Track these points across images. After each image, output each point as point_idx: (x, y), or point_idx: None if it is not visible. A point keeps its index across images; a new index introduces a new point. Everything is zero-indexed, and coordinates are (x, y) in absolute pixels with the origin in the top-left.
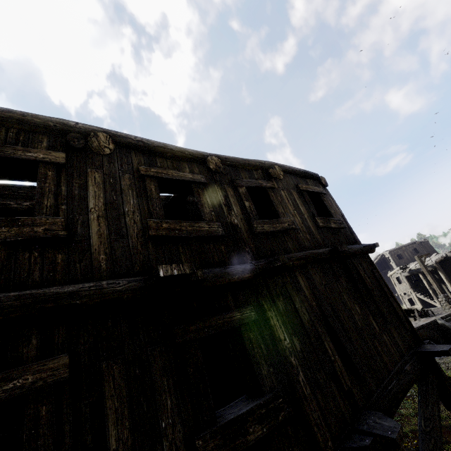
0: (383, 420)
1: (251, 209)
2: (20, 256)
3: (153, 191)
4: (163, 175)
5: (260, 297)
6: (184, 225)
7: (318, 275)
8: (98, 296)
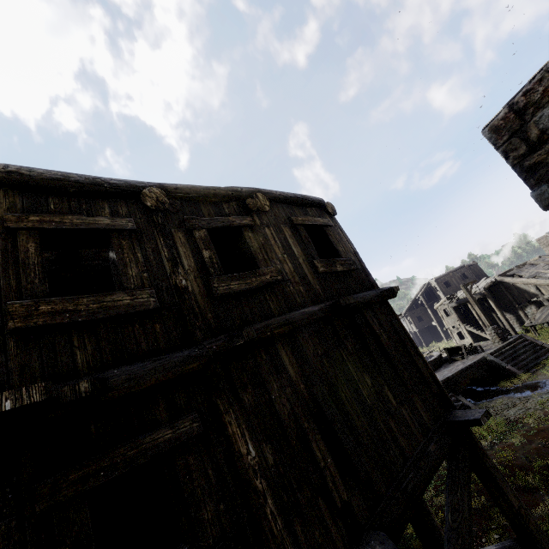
0: (384, 547)
1: (212, 261)
2: None
3: (30, 252)
4: (53, 225)
5: (214, 394)
6: (85, 301)
7: (311, 344)
8: None
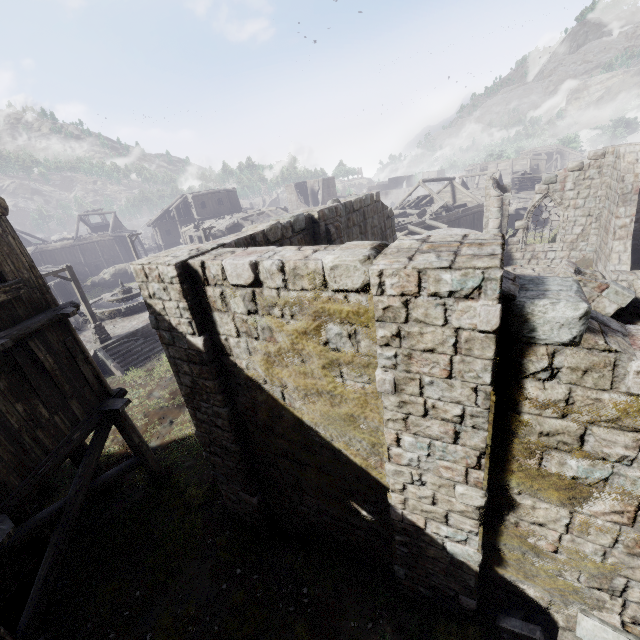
0: (3, 523)
1: None
2: None
3: None
4: None
5: None
6: None
7: None
8: None
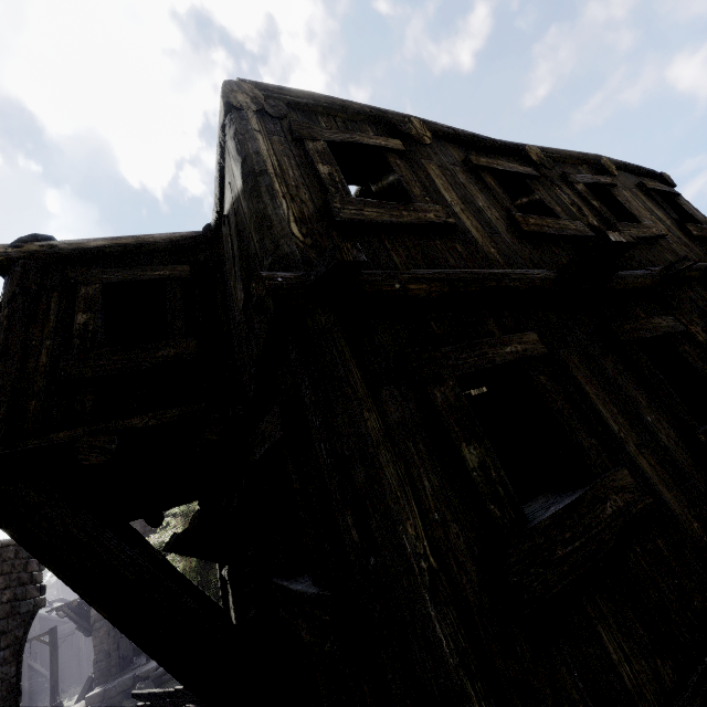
0: None
1: (603, 210)
2: (428, 243)
3: (493, 185)
4: (496, 167)
5: (670, 310)
6: (549, 222)
7: None
8: (526, 281)
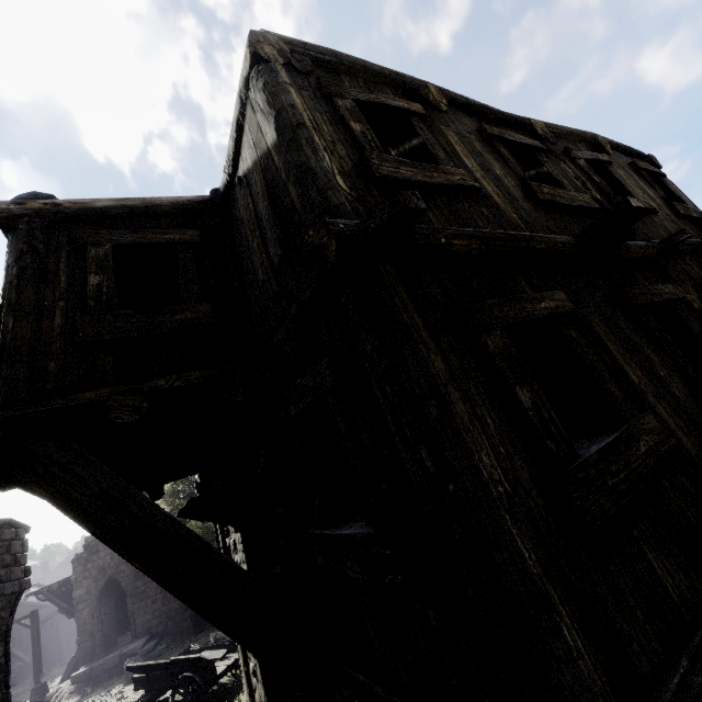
0: None
1: (603, 186)
2: (457, 205)
3: (507, 155)
4: (508, 137)
5: (668, 279)
6: (560, 192)
7: None
8: (550, 244)
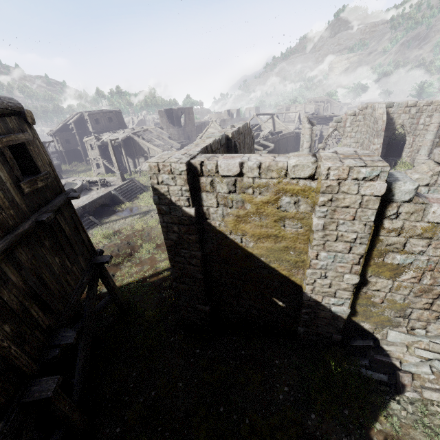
0: (67, 332)
1: None
2: None
3: None
4: None
5: None
6: None
7: (24, 253)
8: None
